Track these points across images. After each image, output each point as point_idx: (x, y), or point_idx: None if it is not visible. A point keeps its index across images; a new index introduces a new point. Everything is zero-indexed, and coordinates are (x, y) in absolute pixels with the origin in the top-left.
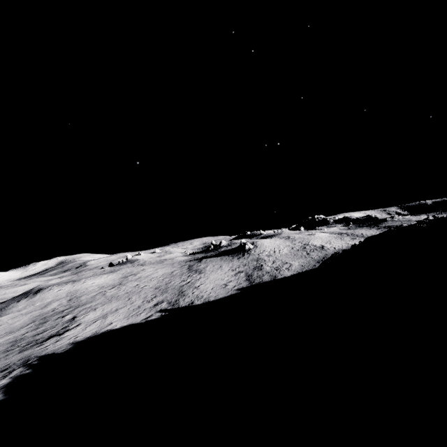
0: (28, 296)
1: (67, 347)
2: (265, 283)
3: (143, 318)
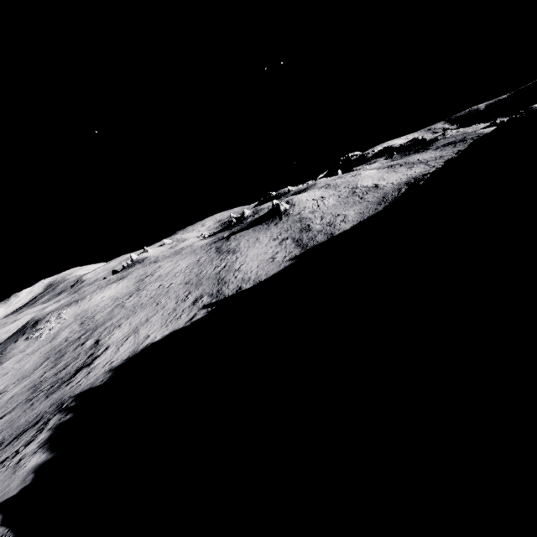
0: (26, 332)
1: (105, 377)
2: (322, 244)
3: (186, 321)
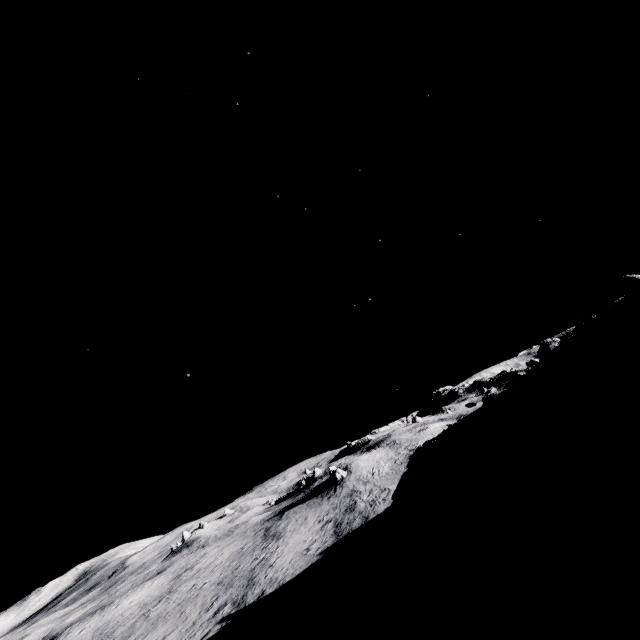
0: None
1: None
2: (353, 532)
3: None
